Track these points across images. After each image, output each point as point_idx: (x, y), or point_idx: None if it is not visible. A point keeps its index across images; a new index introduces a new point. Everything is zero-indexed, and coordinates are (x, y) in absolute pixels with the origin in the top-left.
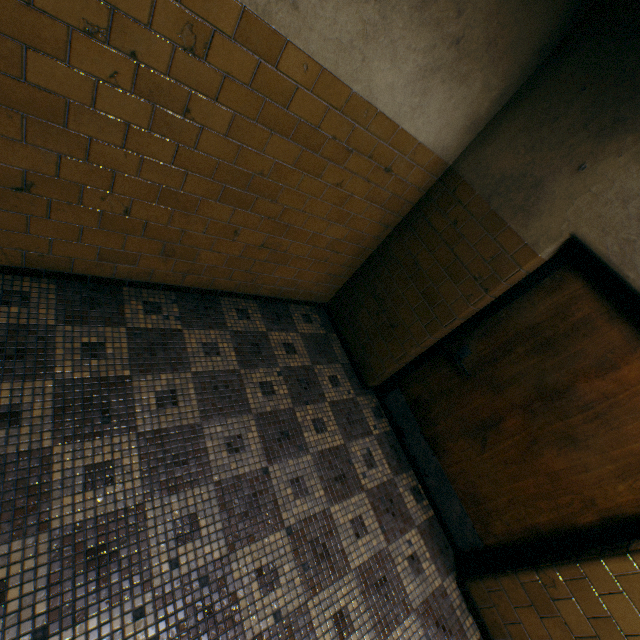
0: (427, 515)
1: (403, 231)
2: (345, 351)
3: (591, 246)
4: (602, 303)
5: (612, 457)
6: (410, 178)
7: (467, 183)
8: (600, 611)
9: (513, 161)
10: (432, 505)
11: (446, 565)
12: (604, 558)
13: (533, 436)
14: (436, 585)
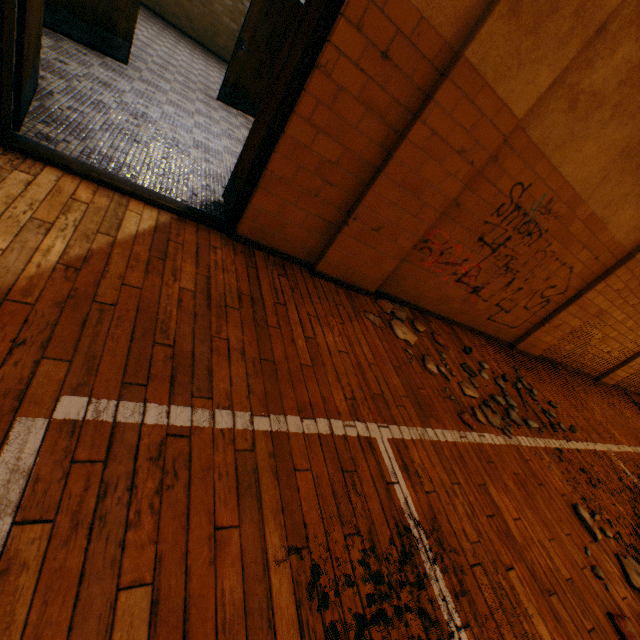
0: None
1: None
2: None
3: None
4: None
5: None
6: None
7: None
8: None
9: None
10: None
11: None
12: None
13: None
14: None
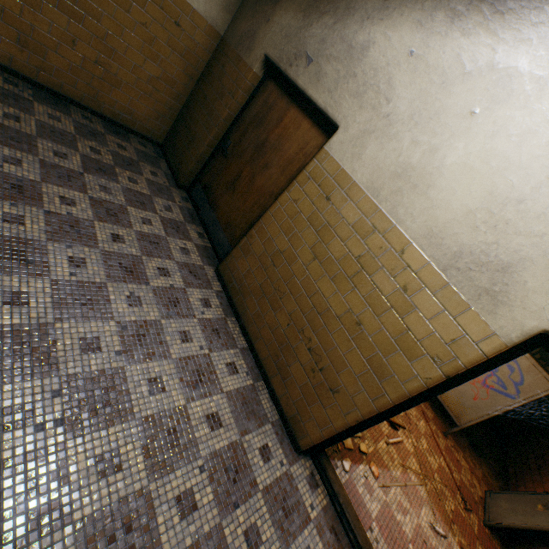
0: (205, 245)
1: (201, 81)
2: (170, 169)
3: (270, 57)
4: (279, 91)
5: (280, 165)
6: (196, 38)
7: (229, 43)
8: (266, 236)
9: (246, 25)
10: (211, 243)
11: (210, 263)
12: (269, 208)
13: (253, 173)
14: (198, 264)
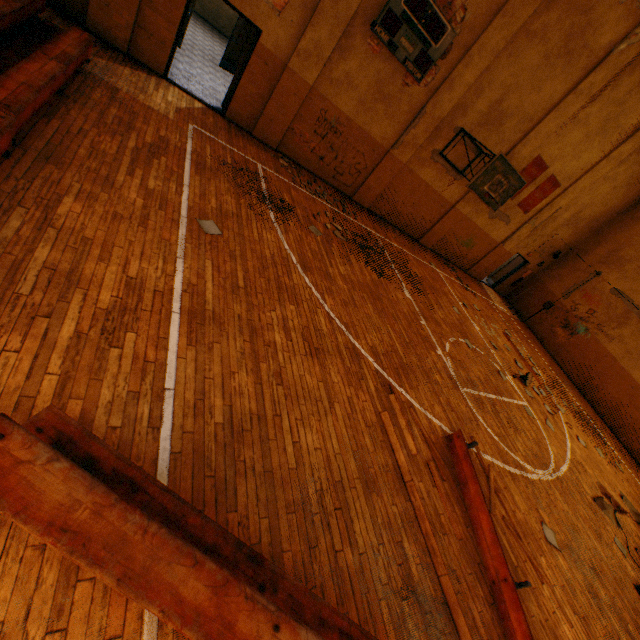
0: None
1: None
2: None
3: None
4: None
5: None
6: None
7: None
8: None
9: None
10: None
11: None
12: None
13: None
14: None
